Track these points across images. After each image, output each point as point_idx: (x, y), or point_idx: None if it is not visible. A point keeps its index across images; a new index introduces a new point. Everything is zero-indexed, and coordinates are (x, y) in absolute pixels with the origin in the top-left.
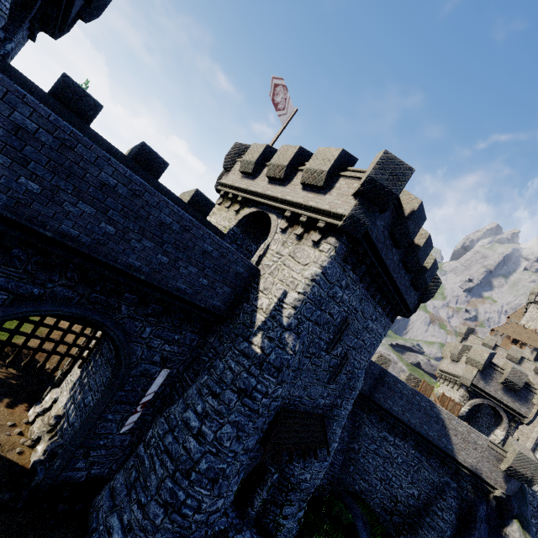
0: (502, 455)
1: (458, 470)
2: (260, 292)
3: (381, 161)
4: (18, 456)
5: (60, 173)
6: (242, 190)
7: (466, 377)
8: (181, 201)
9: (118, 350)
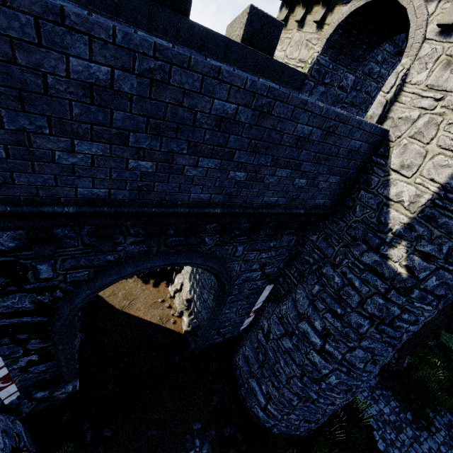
0: None
1: None
2: (392, 172)
3: None
4: (173, 325)
5: (2, 101)
6: None
7: None
8: (233, 43)
9: (217, 276)
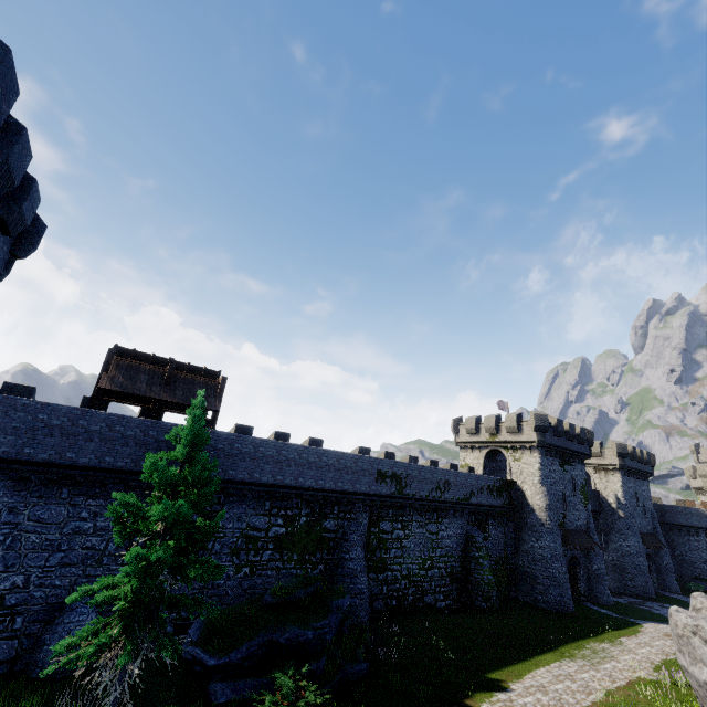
0: None
1: None
2: (606, 497)
3: (617, 447)
4: None
5: None
6: None
7: (706, 486)
8: None
9: None
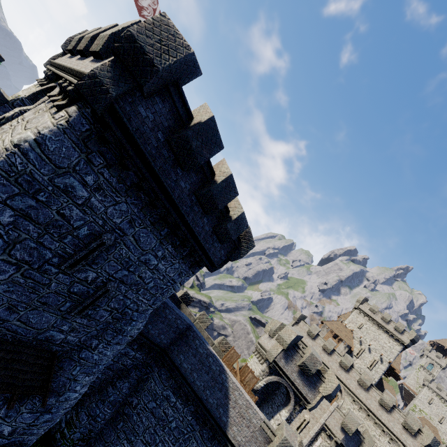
0: (270, 438)
1: (225, 446)
2: None
3: (152, 21)
4: None
5: None
6: (56, 65)
7: (272, 353)
8: None
9: None
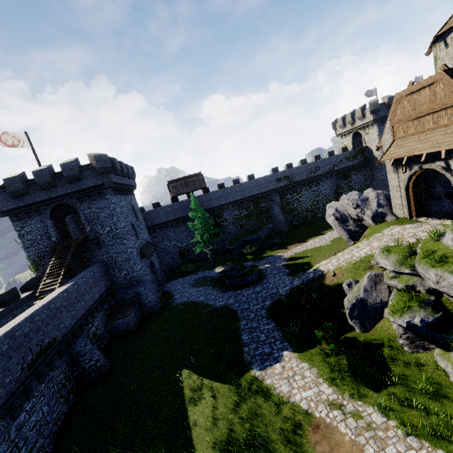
0: None
1: None
2: None
3: None
4: None
5: None
6: None
7: None
8: None
9: None
